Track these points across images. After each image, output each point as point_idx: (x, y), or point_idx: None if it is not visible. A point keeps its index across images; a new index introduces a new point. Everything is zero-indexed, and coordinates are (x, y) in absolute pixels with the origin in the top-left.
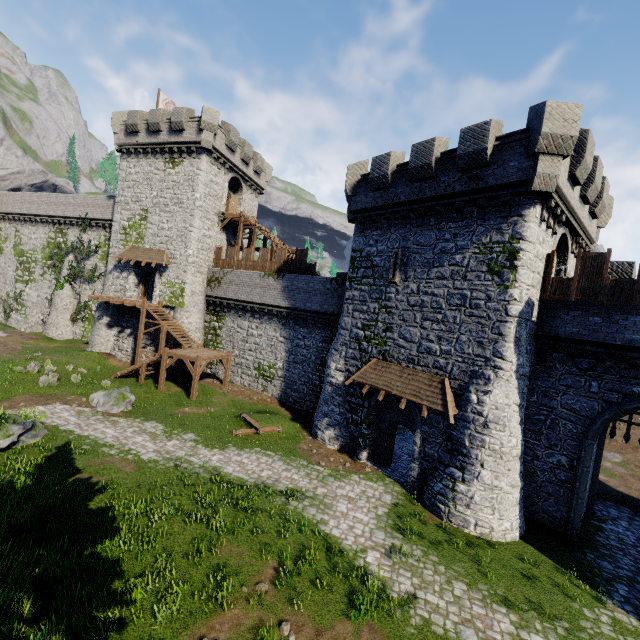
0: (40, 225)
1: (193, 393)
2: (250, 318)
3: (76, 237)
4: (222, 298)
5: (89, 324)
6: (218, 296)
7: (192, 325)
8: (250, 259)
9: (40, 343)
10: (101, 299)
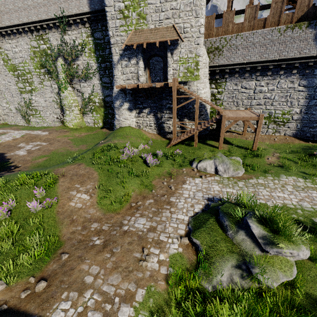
0: (18, 36)
1: (256, 145)
2: (258, 77)
3: (58, 40)
4: (225, 65)
5: (96, 113)
6: (220, 64)
7: (207, 94)
8: (256, 18)
9: (74, 134)
10: (129, 87)
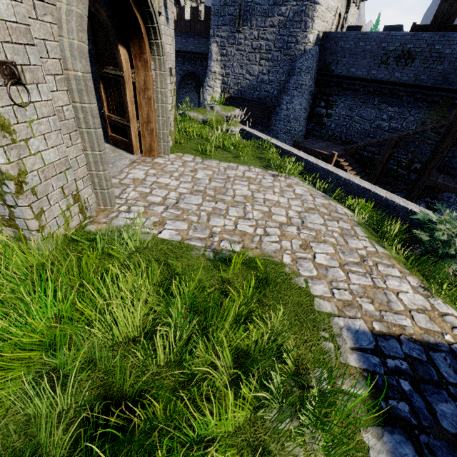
0: None
1: None
2: None
3: None
4: None
5: None
6: None
7: None
8: None
9: None
10: None
